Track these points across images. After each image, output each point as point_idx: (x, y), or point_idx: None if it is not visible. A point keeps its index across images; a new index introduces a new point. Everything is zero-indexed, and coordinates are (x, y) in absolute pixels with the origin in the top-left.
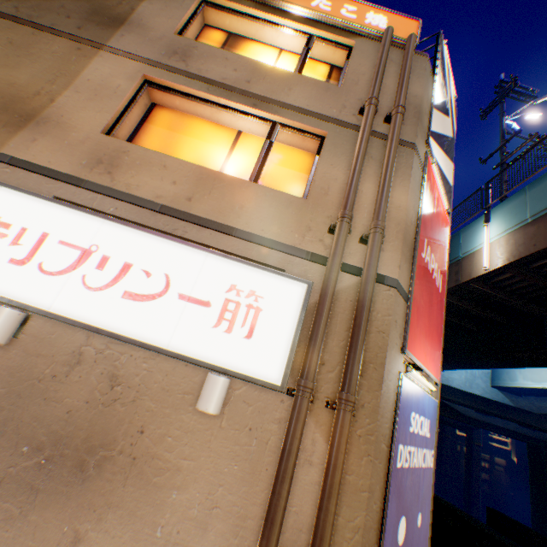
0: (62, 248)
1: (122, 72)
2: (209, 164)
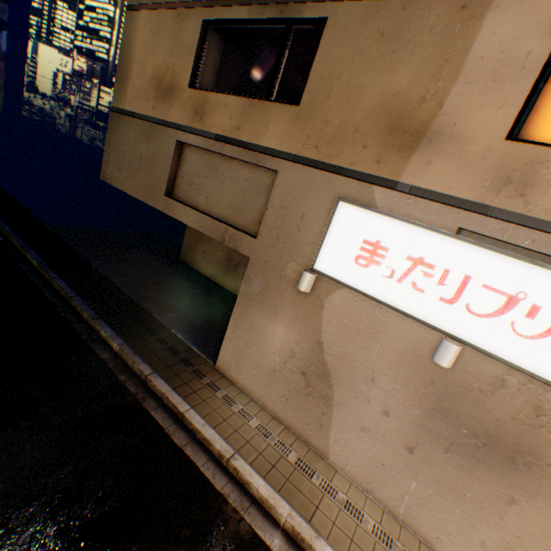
0: (485, 292)
1: (530, 24)
2: None
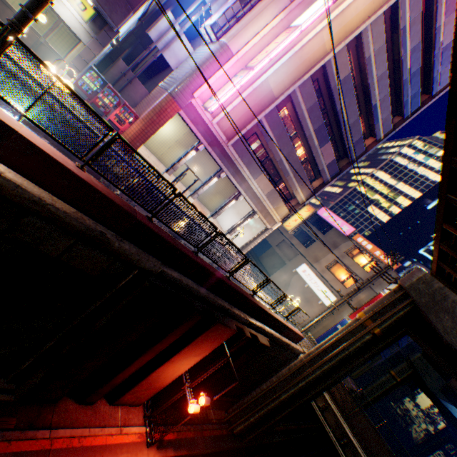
0: (313, 280)
1: (331, 257)
2: (338, 275)
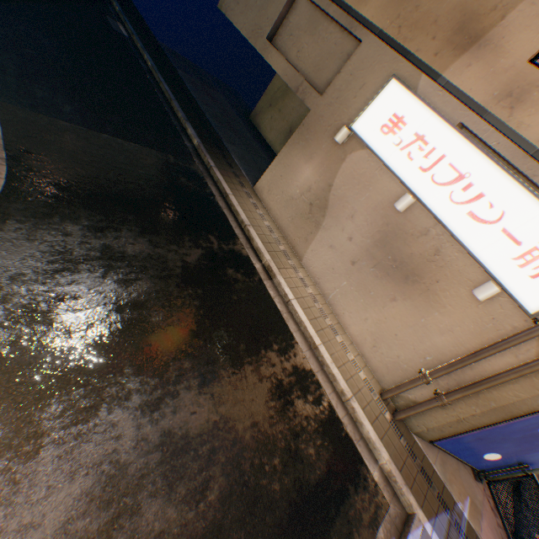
0: (448, 169)
1: None
2: None
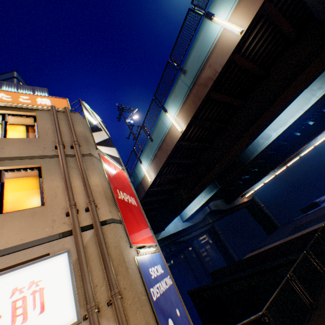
0: None
1: None
2: None
